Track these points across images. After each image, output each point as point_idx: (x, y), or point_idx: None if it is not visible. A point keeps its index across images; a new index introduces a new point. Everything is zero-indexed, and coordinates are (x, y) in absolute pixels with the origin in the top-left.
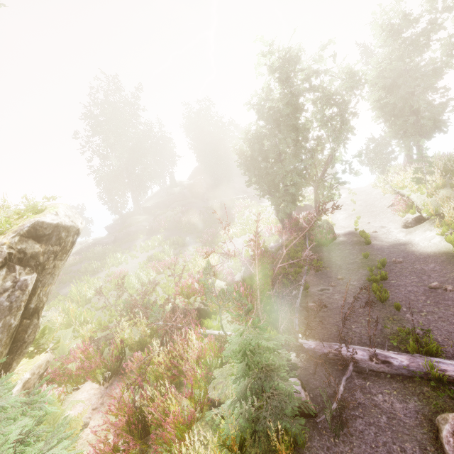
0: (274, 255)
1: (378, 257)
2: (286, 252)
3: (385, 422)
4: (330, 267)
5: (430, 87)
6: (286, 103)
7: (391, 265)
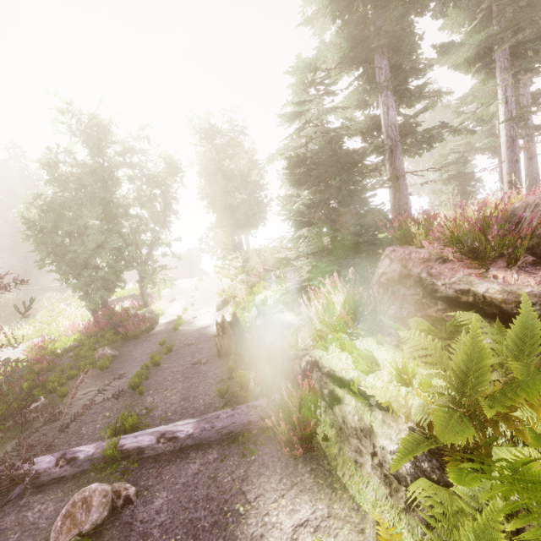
0: (50, 358)
1: (175, 343)
2: (77, 353)
3: (13, 540)
4: (124, 362)
5: (240, 189)
6: (93, 172)
7: (181, 349)
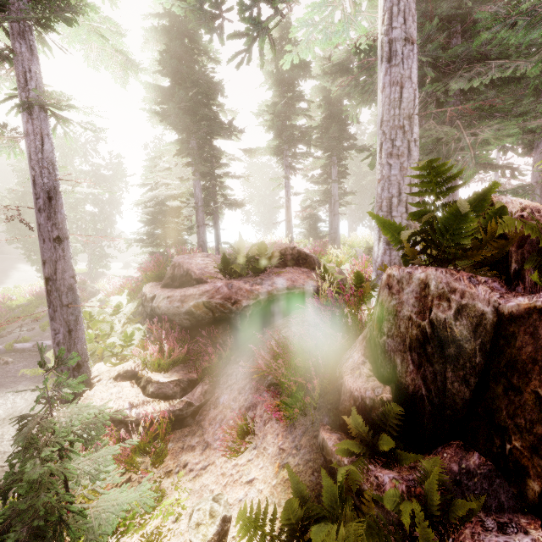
0: (3, 309)
1: None
2: (24, 308)
3: None
4: None
5: None
6: None
7: None
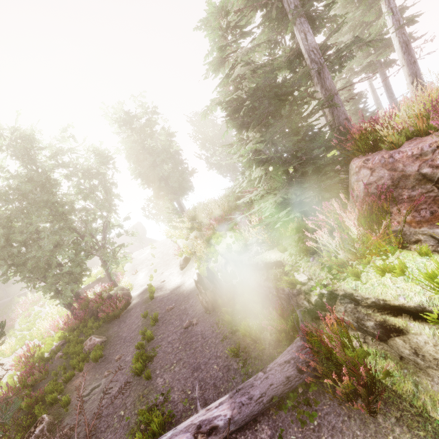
0: (41, 367)
1: (157, 311)
2: (66, 351)
3: None
4: (114, 345)
5: (167, 161)
6: (30, 179)
7: (165, 315)
